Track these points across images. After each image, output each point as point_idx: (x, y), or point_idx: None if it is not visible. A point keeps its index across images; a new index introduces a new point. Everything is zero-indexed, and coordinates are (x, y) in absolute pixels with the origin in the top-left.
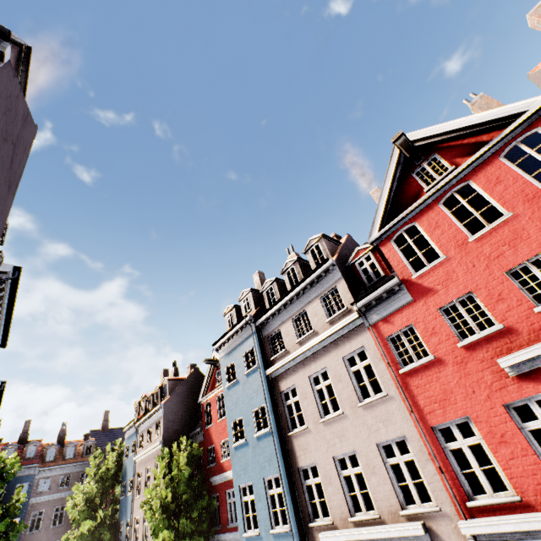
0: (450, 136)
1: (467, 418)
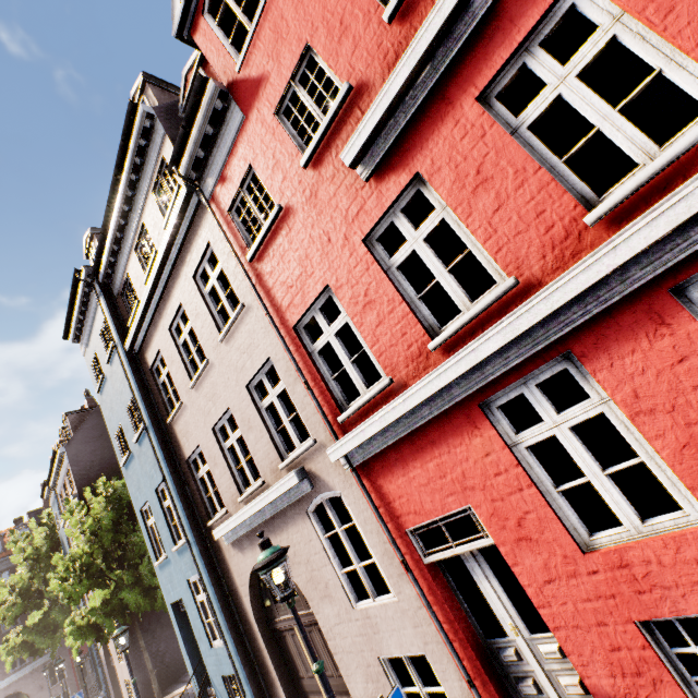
0: None
1: (330, 292)
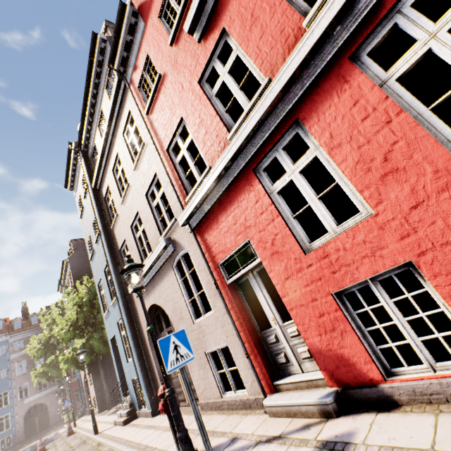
0: None
1: (184, 122)
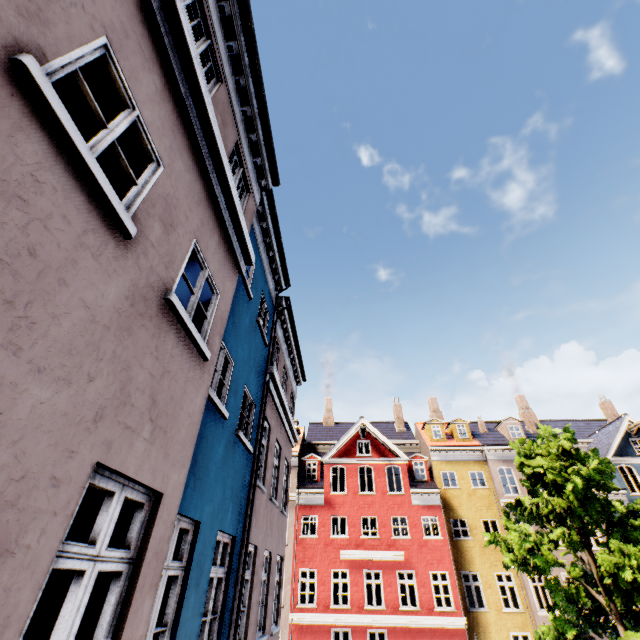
0: (379, 440)
1: (315, 570)
